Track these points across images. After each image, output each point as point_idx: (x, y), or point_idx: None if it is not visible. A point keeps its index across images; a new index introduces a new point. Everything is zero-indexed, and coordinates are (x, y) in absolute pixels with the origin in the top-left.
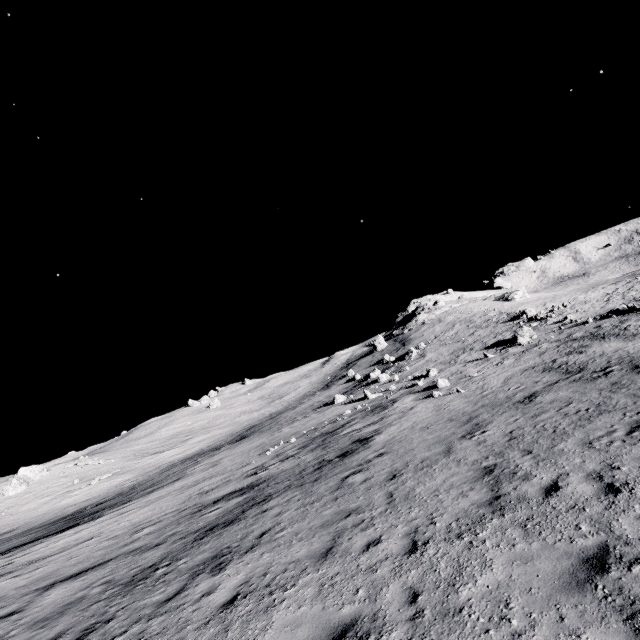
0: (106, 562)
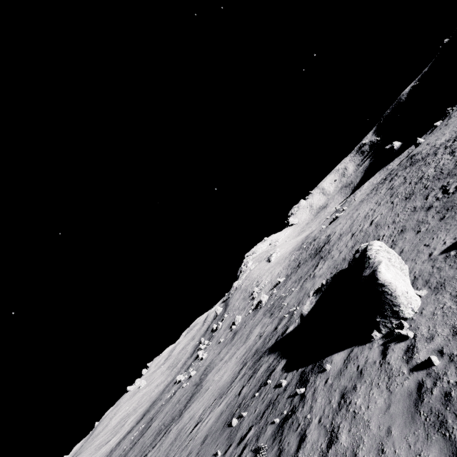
0: None
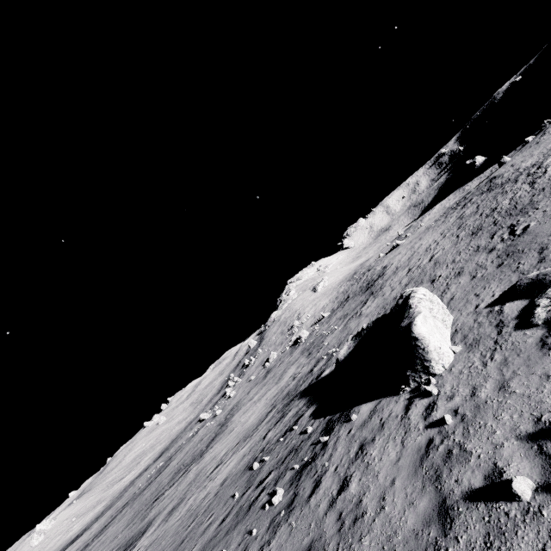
0: (78, 549)
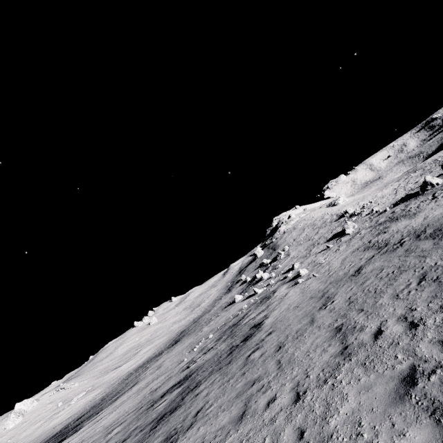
0: None
